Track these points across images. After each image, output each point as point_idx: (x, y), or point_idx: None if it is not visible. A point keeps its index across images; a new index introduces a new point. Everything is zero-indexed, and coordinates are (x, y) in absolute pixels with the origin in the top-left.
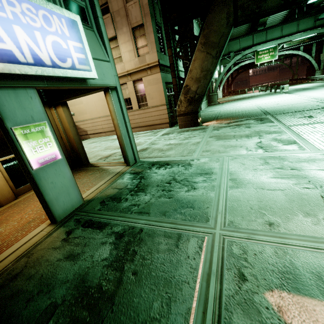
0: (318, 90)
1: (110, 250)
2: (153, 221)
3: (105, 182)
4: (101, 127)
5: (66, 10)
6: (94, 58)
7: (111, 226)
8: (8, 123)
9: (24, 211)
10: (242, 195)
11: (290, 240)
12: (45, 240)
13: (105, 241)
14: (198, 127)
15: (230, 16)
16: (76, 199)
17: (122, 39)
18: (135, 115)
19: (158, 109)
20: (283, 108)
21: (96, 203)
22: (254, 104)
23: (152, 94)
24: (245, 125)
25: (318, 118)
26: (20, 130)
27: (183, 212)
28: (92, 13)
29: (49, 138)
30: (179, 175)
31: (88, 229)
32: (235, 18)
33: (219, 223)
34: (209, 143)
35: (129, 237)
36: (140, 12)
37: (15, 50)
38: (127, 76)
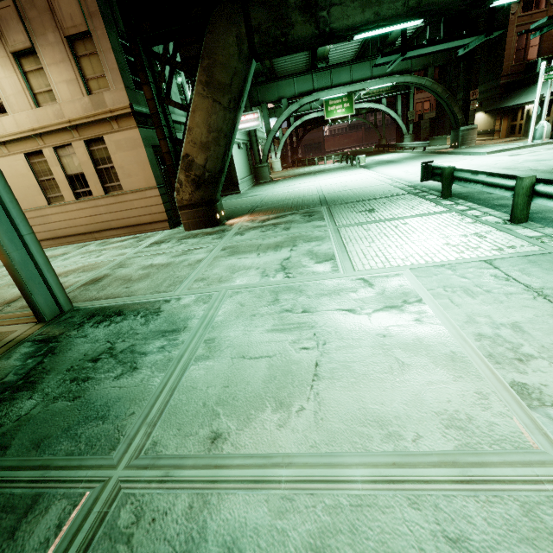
0: (401, 166)
1: None
2: (3, 470)
3: None
4: None
5: None
6: None
7: None
8: None
9: None
10: (206, 374)
11: (229, 470)
12: None
13: None
14: (215, 229)
15: (243, 43)
16: None
17: (48, 56)
18: (100, 207)
19: (143, 196)
20: (348, 193)
21: None
22: (317, 184)
23: (127, 168)
24: (284, 225)
25: (379, 213)
26: None
27: (80, 433)
28: None
29: None
30: (125, 339)
31: None
32: (251, 47)
33: (133, 449)
34: (216, 261)
35: None
36: (80, 9)
37: None
38: (70, 130)
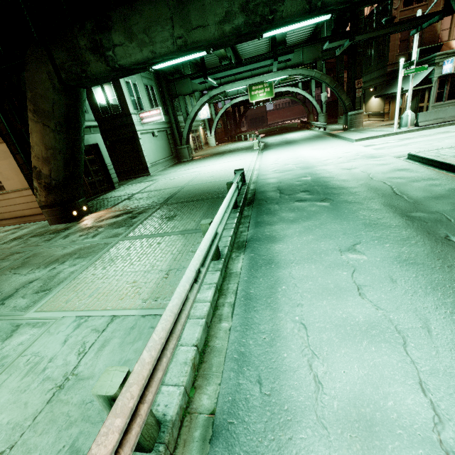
0: (286, 150)
1: None
2: None
3: None
4: None
5: None
6: None
7: None
8: None
9: None
10: None
11: None
12: None
13: None
14: (67, 225)
15: (54, 78)
16: None
17: None
18: None
19: (22, 194)
20: (198, 188)
21: None
22: (202, 170)
23: (5, 173)
24: (102, 229)
25: (171, 223)
26: None
27: None
28: None
29: None
30: None
31: None
32: (61, 82)
33: None
34: (0, 274)
35: None
36: None
37: None
38: None
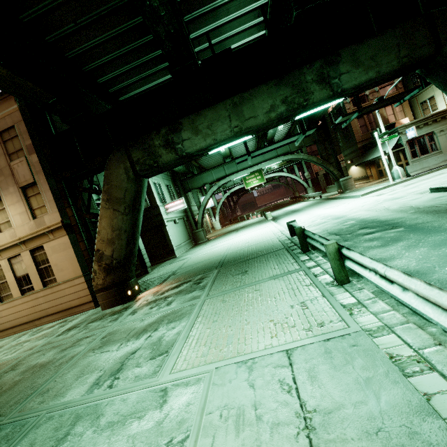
0: (299, 215)
1: None
2: None
3: None
4: None
5: None
6: None
7: None
8: None
9: None
10: None
11: None
12: None
13: None
14: (124, 306)
15: (129, 171)
16: None
17: (9, 200)
18: (40, 298)
19: (73, 284)
20: (243, 251)
21: None
22: (231, 242)
23: (60, 265)
24: (172, 298)
25: (248, 276)
26: None
27: None
28: None
29: None
30: None
31: None
32: (135, 173)
33: None
34: (83, 357)
35: None
36: (30, 170)
37: None
38: (20, 245)
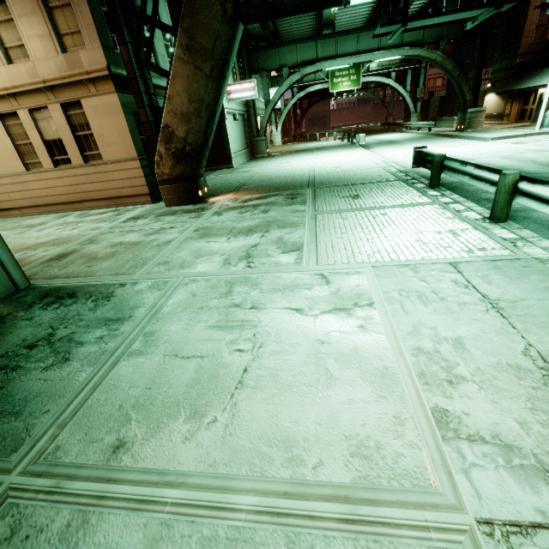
0: (401, 147)
1: None
2: None
3: None
4: (7, 197)
5: None
6: None
7: None
8: None
9: None
10: (134, 372)
11: (119, 485)
12: None
13: None
14: (196, 206)
15: (227, 2)
16: None
17: (18, 6)
18: (80, 176)
19: (124, 167)
20: (339, 175)
21: None
22: (311, 163)
23: (107, 137)
24: (264, 207)
25: (362, 200)
26: None
27: None
28: None
29: None
30: (67, 326)
31: None
32: (235, 8)
33: (34, 453)
34: (185, 243)
35: None
36: None
37: None
38: (45, 91)
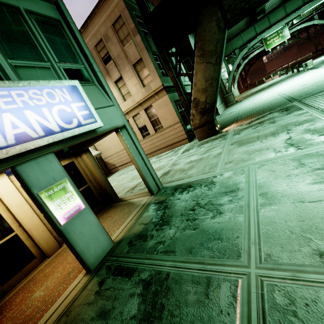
0: None
1: (138, 305)
2: (179, 262)
3: (132, 218)
4: (126, 158)
5: (65, 81)
6: (99, 108)
7: (139, 271)
8: (34, 190)
9: (66, 261)
10: (277, 214)
11: None
12: (81, 293)
13: (133, 292)
14: (217, 136)
15: (220, 22)
16: (106, 243)
17: (127, 77)
18: (154, 139)
19: (173, 128)
20: (311, 88)
21: (125, 244)
22: (275, 92)
23: (164, 116)
24: (268, 121)
25: None
26: (45, 193)
27: (210, 246)
28: (91, 71)
29: (71, 193)
30: (202, 198)
31: (117, 277)
32: (225, 22)
33: (254, 257)
34: (231, 151)
35: (156, 285)
36: (137, 50)
37: (28, 130)
38: (138, 106)
